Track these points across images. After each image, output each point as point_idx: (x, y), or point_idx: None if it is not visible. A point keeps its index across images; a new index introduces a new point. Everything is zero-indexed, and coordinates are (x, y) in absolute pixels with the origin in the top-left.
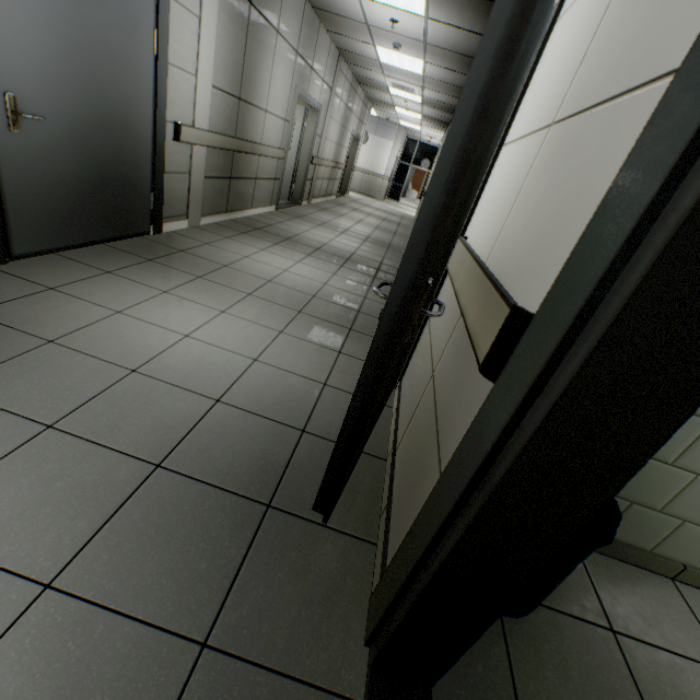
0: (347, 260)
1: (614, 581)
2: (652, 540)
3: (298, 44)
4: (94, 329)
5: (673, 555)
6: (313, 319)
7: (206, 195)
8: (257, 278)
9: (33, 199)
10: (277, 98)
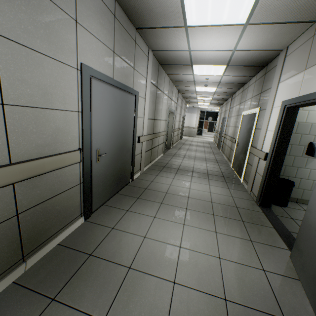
0: (208, 175)
1: None
2: None
3: (168, 94)
4: (141, 253)
5: None
6: (222, 218)
7: (145, 158)
8: (182, 197)
9: (100, 185)
10: (163, 114)
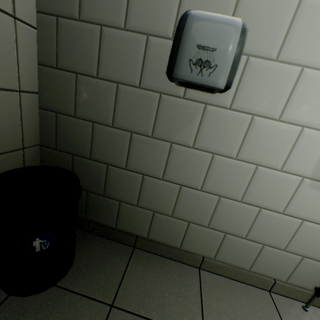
0: None
1: (146, 270)
2: (178, 240)
3: None
4: None
5: (194, 250)
6: None
7: None
8: None
9: None
10: None
